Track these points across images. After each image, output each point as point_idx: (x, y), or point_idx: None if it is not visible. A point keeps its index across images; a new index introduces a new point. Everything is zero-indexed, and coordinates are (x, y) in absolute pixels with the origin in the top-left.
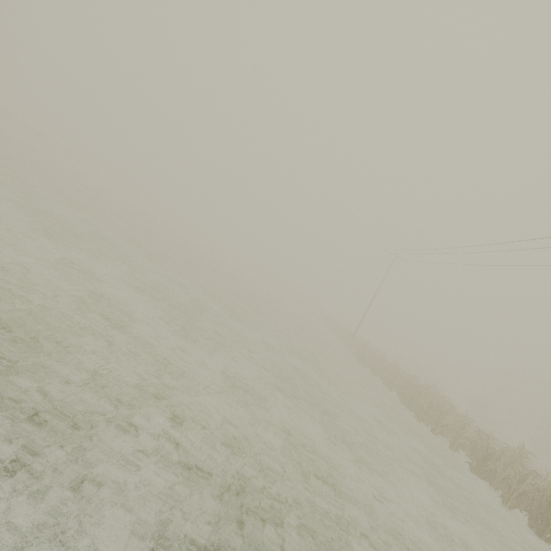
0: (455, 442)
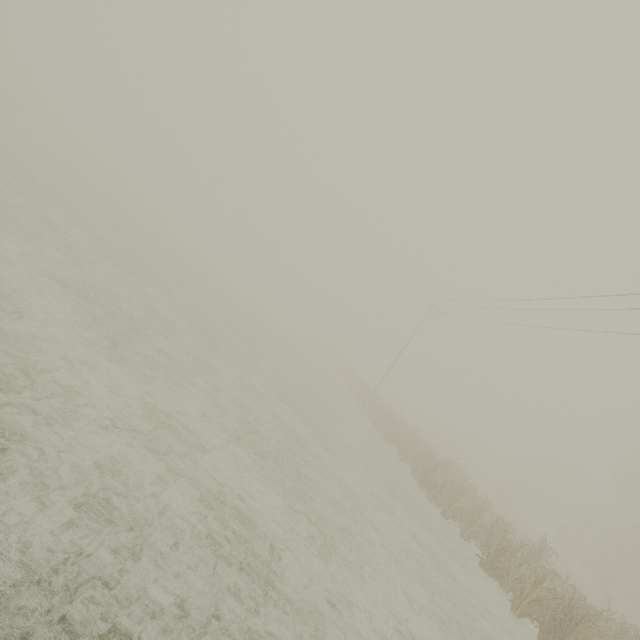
0: (468, 530)
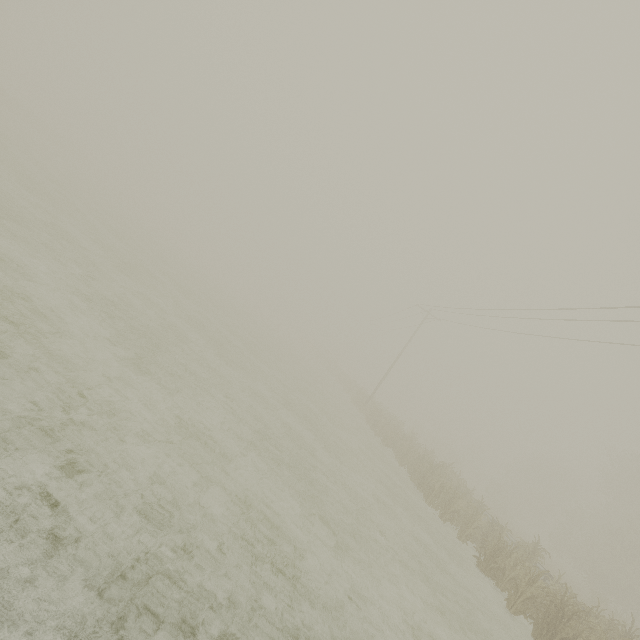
0: (465, 532)
